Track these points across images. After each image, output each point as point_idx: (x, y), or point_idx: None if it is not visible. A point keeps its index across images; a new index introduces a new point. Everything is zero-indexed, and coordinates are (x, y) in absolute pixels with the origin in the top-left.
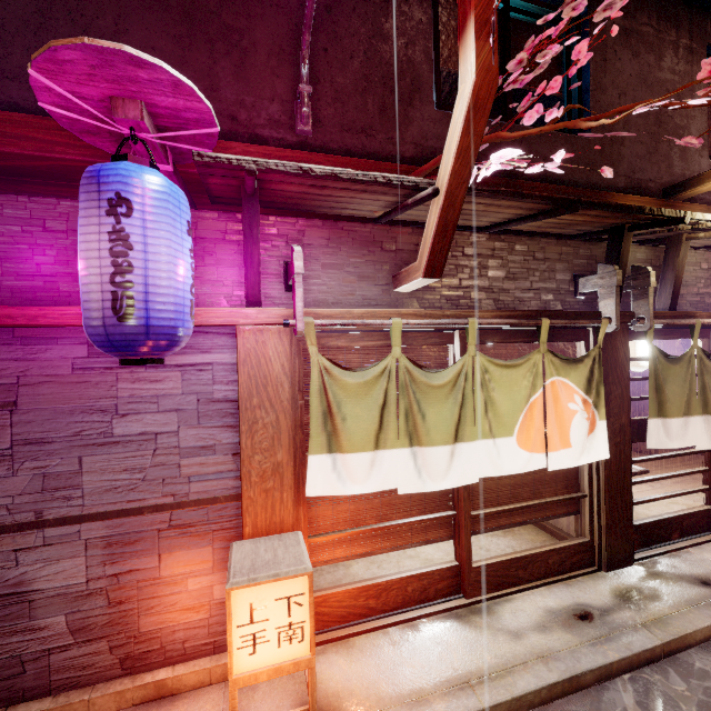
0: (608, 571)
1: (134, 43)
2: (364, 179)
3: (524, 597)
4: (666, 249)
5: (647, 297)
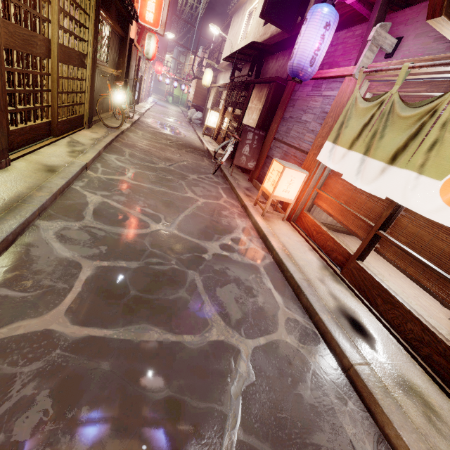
0: None
1: None
2: None
3: (362, 307)
4: None
5: None
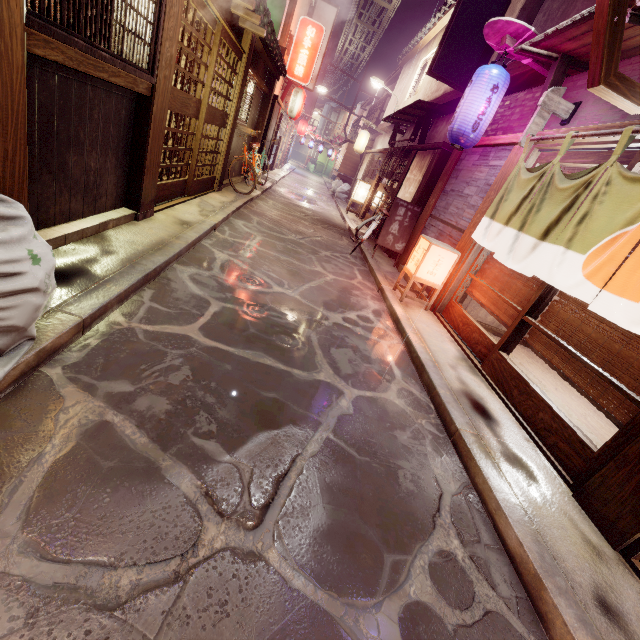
0: (574, 496)
1: None
2: (569, 24)
3: (496, 399)
4: None
5: None
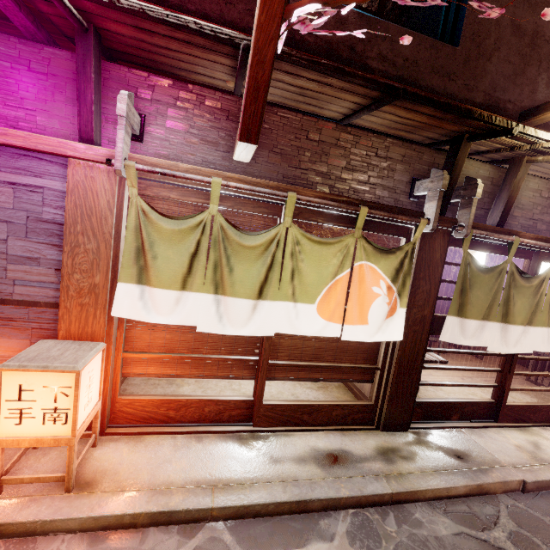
0: (383, 431)
1: None
2: (175, 22)
3: (302, 435)
4: (507, 169)
5: (470, 206)
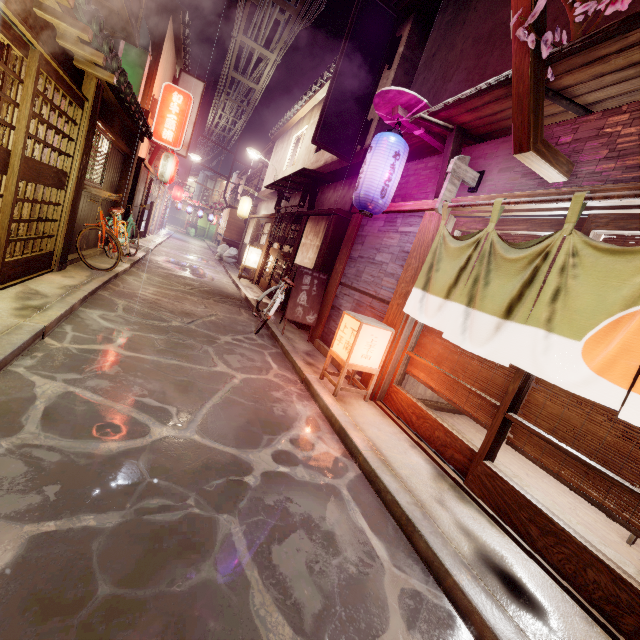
0: None
1: (459, 72)
2: (474, 92)
3: (511, 544)
4: None
5: None
